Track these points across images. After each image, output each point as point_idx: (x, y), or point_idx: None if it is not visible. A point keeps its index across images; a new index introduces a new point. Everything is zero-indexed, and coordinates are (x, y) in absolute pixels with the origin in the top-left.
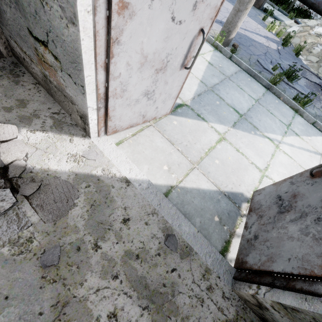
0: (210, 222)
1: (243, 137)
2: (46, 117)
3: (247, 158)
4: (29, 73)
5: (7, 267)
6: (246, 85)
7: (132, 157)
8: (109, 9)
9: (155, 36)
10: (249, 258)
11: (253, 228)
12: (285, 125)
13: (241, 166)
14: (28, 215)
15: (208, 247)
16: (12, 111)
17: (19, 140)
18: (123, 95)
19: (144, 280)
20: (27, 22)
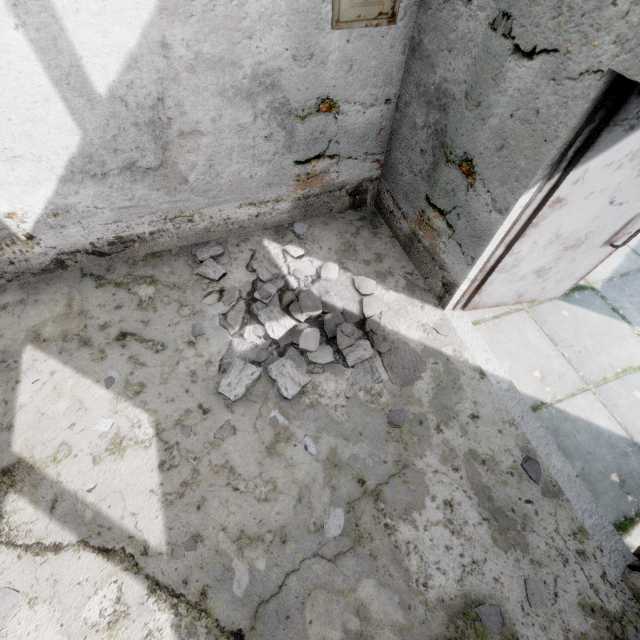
0: (600, 477)
1: None
2: (399, 277)
3: None
4: (386, 225)
5: (362, 410)
6: None
7: (488, 346)
8: (542, 204)
9: (580, 218)
10: None
11: None
12: None
13: None
14: (379, 371)
15: (590, 503)
16: (370, 265)
17: (377, 296)
18: (510, 270)
19: (487, 491)
20: (430, 192)
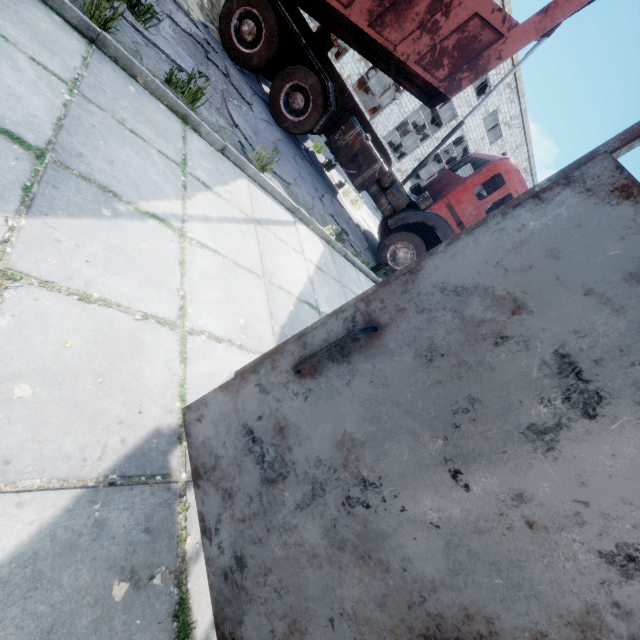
0: (104, 632)
1: (82, 239)
2: None
3: (127, 308)
4: None
5: None
6: (6, 13)
7: None
8: None
9: None
10: (249, 631)
11: (225, 534)
12: (177, 165)
13: (120, 349)
14: None
15: None
16: None
17: None
18: None
19: None
20: None
